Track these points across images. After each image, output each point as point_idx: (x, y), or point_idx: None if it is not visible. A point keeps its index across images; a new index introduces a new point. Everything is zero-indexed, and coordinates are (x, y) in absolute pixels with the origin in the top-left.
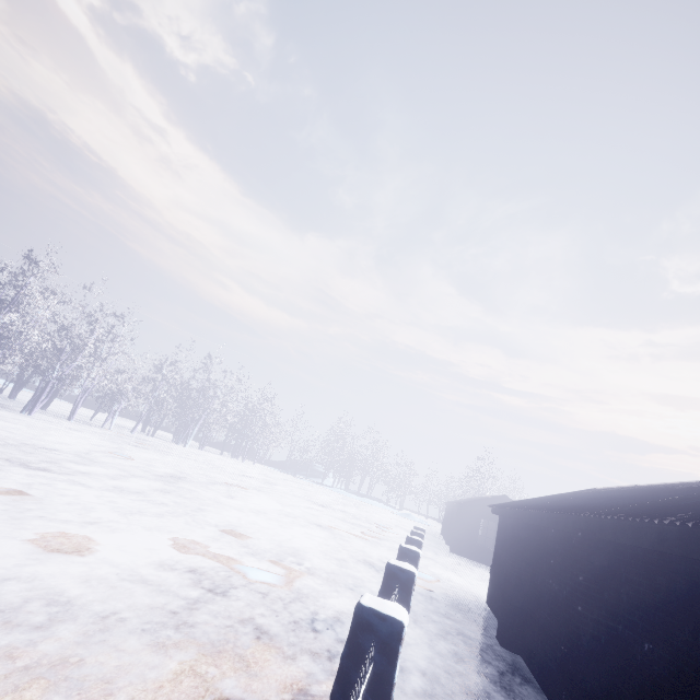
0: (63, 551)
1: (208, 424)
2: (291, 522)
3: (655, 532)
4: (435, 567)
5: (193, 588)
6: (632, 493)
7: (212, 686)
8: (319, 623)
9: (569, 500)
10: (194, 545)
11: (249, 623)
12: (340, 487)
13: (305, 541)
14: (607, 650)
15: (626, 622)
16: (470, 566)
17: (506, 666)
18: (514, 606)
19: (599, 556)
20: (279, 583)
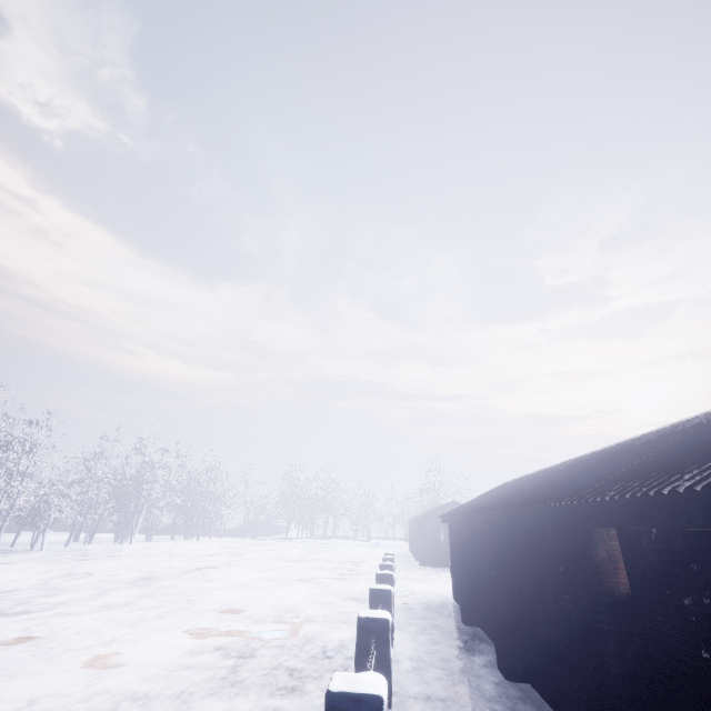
0: (111, 667)
1: (152, 512)
2: (274, 585)
3: (513, 515)
4: (409, 583)
5: (226, 660)
6: (519, 485)
7: (276, 707)
8: (330, 652)
9: (486, 499)
10: (206, 630)
11: (280, 668)
12: (306, 536)
13: (294, 598)
14: (512, 595)
15: (518, 574)
16: (439, 572)
17: (469, 637)
18: (468, 591)
19: (498, 536)
20: (288, 636)
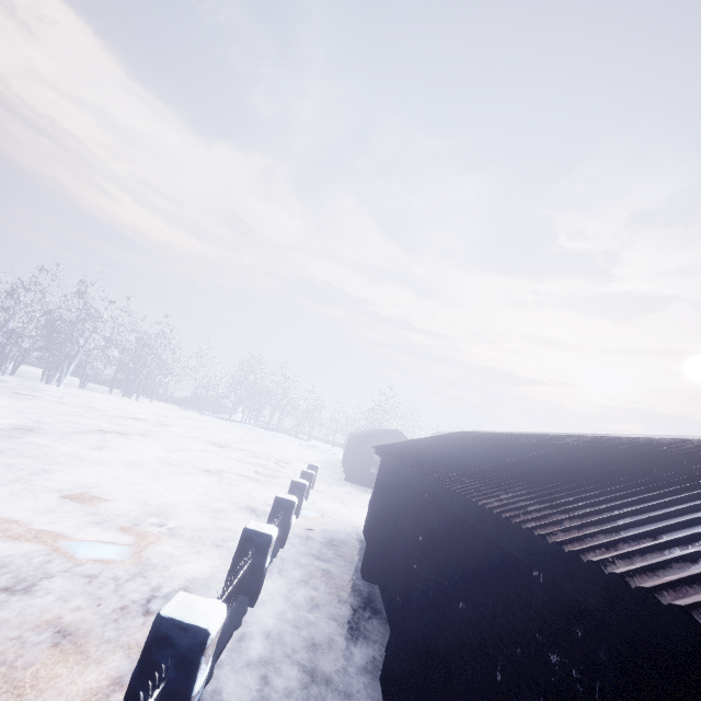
0: None
1: (89, 361)
2: (172, 471)
3: (480, 510)
4: (325, 500)
5: None
6: (484, 446)
7: None
8: (158, 601)
9: (435, 448)
10: (8, 525)
11: (51, 626)
12: (249, 422)
13: (182, 494)
14: (433, 602)
15: (451, 579)
16: (360, 493)
17: (361, 600)
18: (377, 544)
19: (439, 518)
20: (121, 557)
